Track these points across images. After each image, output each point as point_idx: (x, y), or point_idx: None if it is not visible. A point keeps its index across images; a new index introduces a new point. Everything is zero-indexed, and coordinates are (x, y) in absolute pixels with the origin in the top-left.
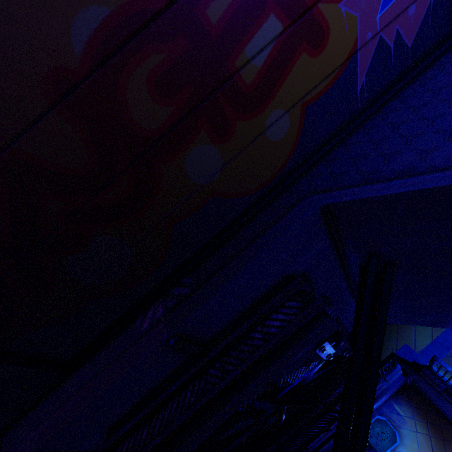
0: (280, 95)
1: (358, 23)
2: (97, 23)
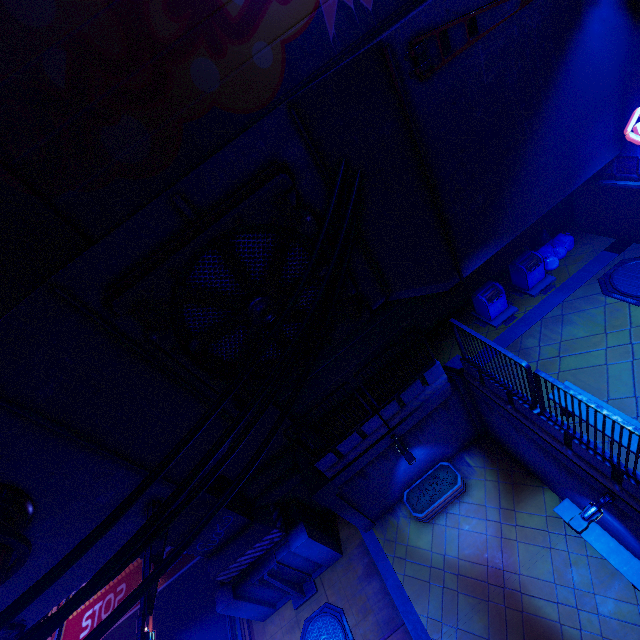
0: (261, 31)
1: None
2: None
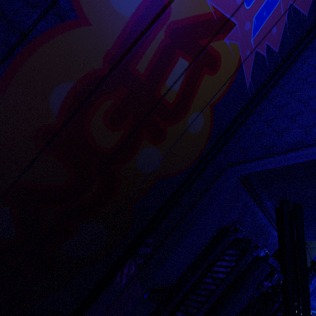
0: (194, 104)
1: (239, 47)
2: (66, 93)
